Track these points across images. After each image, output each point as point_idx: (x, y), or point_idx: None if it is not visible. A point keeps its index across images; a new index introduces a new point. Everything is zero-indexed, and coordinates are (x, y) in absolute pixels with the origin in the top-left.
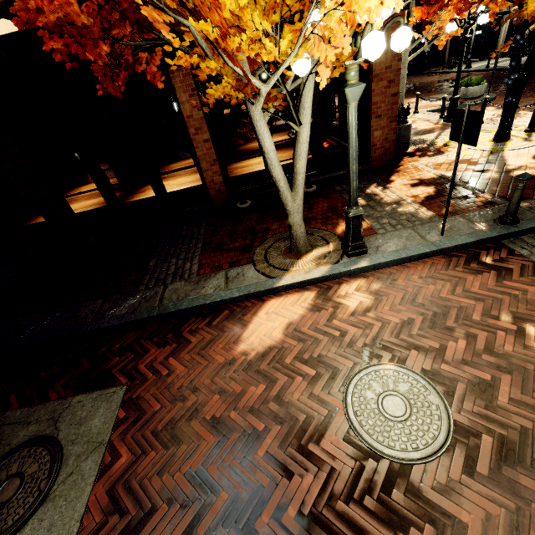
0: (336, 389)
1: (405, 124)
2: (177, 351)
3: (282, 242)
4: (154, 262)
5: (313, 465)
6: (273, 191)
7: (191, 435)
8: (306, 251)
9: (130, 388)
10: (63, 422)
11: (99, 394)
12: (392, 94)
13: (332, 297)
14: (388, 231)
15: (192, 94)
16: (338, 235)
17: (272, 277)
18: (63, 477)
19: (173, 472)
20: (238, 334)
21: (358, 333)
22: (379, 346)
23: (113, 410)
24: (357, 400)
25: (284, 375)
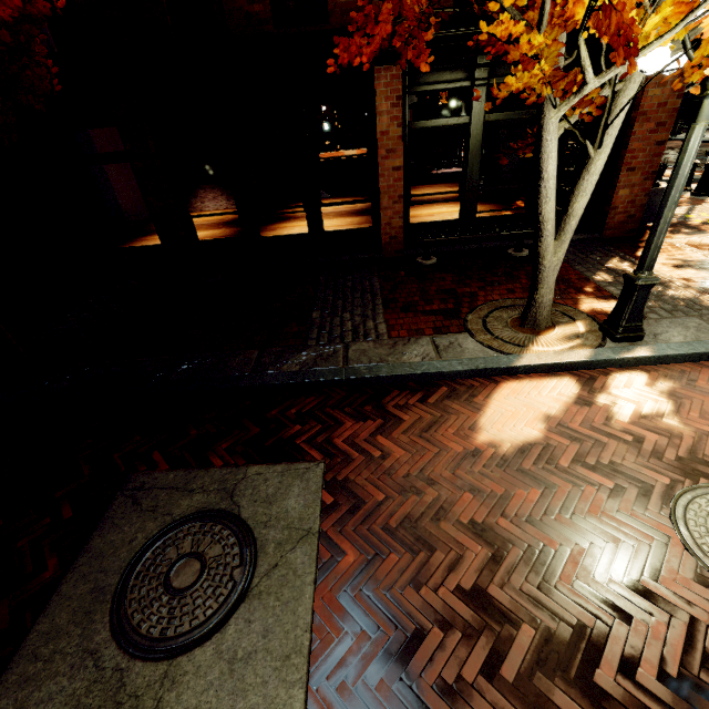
0: (656, 511)
1: (653, 187)
2: (386, 429)
3: (504, 311)
4: (318, 313)
5: (659, 608)
6: (464, 249)
7: (446, 541)
8: (545, 327)
9: (330, 466)
10: (243, 497)
11: (285, 467)
12: (657, 142)
13: (601, 390)
14: (663, 317)
15: (396, 103)
16: (586, 313)
17: (507, 353)
18: (264, 569)
19: (434, 587)
20: (473, 419)
21: (662, 442)
22: (702, 463)
23: (313, 492)
24: (697, 530)
25: (565, 481)
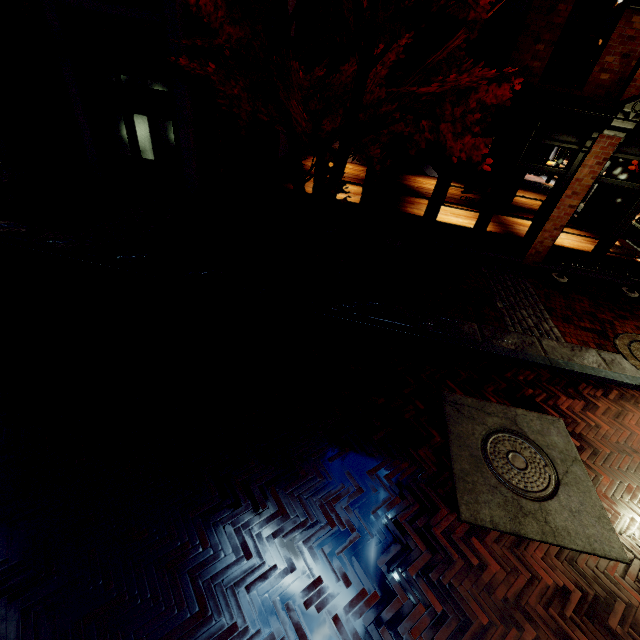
0: None
1: None
2: (590, 409)
3: None
4: (501, 304)
5: None
6: (584, 275)
7: None
8: None
9: (566, 423)
10: (523, 426)
11: (539, 415)
12: None
13: None
14: None
15: (600, 162)
16: None
17: None
18: (561, 471)
19: None
20: None
21: None
22: None
23: (565, 436)
24: None
25: None
